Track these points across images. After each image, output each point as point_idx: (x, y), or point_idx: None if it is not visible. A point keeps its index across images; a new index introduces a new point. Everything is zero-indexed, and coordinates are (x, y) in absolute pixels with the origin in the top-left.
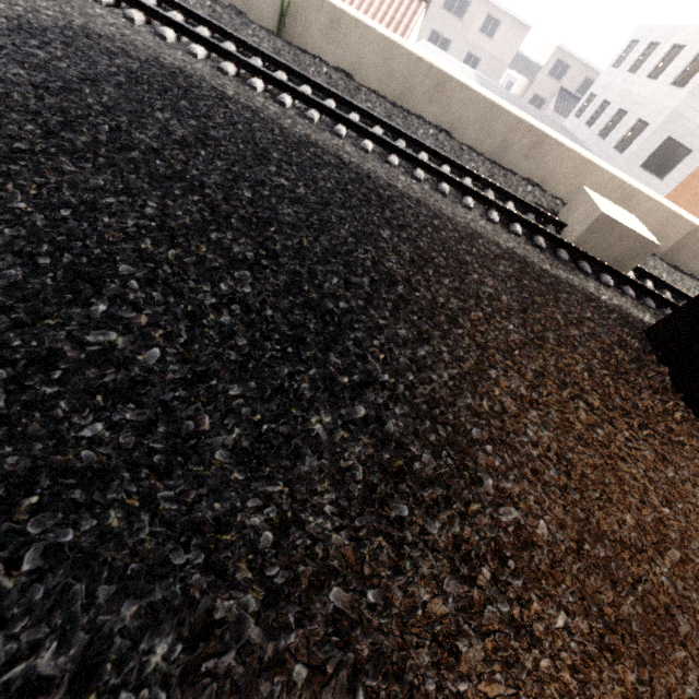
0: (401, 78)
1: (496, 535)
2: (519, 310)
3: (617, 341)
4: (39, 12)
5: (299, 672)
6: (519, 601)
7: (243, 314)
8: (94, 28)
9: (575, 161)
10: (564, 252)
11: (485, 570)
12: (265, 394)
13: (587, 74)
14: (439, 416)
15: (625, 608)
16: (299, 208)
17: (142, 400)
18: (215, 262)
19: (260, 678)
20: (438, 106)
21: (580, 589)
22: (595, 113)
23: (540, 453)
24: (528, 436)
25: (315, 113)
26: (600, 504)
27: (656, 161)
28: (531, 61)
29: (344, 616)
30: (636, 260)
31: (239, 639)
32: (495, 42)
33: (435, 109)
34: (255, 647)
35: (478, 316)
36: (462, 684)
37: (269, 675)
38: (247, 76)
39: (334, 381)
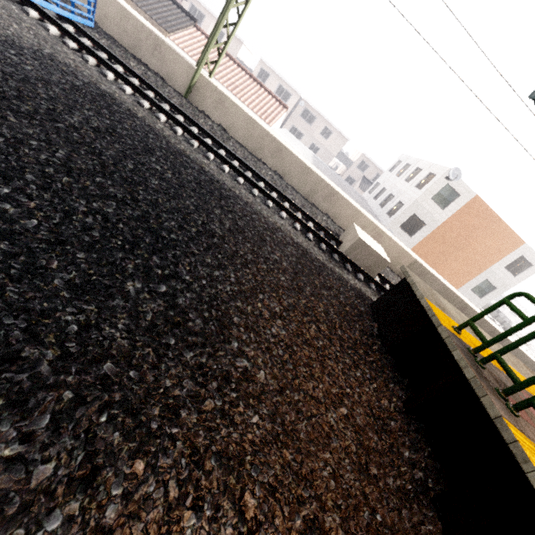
0: (256, 140)
1: (229, 370)
2: (292, 272)
3: (350, 304)
4: (23, 38)
5: (68, 394)
6: (231, 403)
7: (102, 221)
8: (58, 57)
9: (351, 209)
10: (336, 256)
11: (214, 383)
12: (102, 263)
13: (378, 172)
14: (216, 306)
15: (300, 426)
16: (164, 183)
17: (15, 242)
18: (94, 192)
19: (40, 391)
20: (277, 161)
21: (274, 409)
22: (379, 193)
23: (275, 341)
24: (271, 331)
25: (195, 142)
26: (305, 375)
27: (408, 226)
28: (348, 158)
29: (110, 379)
30: (378, 269)
31: (34, 369)
32: (328, 142)
33: (275, 162)
34: (43, 376)
35: (263, 267)
36: (175, 429)
37: (47, 391)
38: (157, 112)
39: (151, 270)
